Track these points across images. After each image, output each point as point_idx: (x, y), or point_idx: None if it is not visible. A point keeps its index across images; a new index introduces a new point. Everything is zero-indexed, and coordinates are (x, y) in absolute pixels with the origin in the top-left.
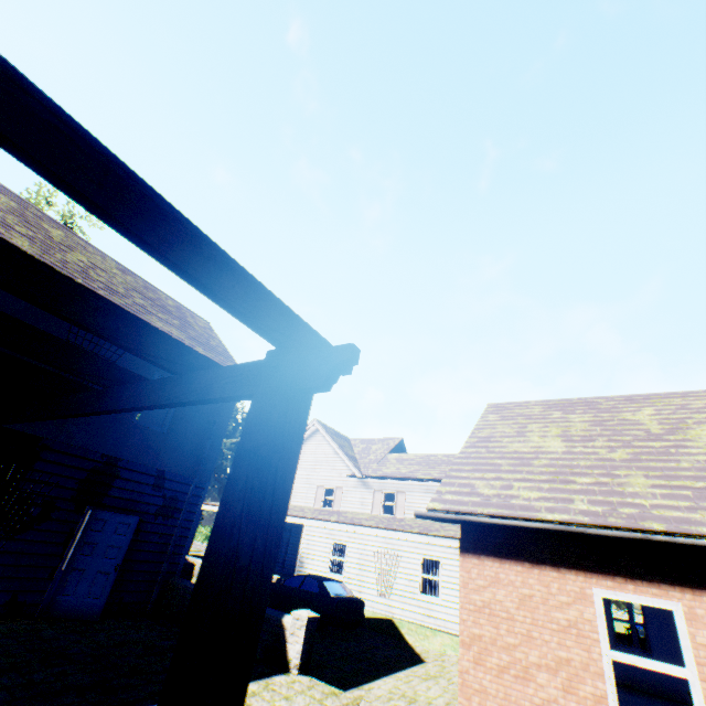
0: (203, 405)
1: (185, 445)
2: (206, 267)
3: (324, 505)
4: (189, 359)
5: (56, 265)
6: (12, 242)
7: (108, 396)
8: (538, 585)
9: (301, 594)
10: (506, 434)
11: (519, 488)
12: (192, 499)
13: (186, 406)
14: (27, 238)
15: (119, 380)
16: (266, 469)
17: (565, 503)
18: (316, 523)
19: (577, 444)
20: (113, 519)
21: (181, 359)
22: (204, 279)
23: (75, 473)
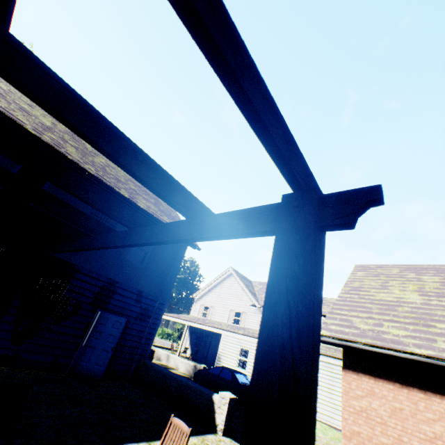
0: (166, 252)
1: (155, 276)
2: (262, 104)
3: (234, 322)
4: (197, 207)
5: (89, 163)
6: (67, 149)
7: (133, 234)
8: (407, 401)
9: (220, 379)
10: (372, 286)
11: (388, 326)
12: (157, 310)
13: (157, 252)
14: (74, 148)
15: (139, 224)
16: (308, 296)
17: (429, 342)
18: (229, 333)
19: (432, 298)
20: (112, 318)
21: (192, 206)
22: (261, 114)
23: (93, 288)
